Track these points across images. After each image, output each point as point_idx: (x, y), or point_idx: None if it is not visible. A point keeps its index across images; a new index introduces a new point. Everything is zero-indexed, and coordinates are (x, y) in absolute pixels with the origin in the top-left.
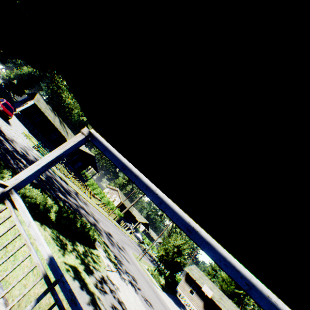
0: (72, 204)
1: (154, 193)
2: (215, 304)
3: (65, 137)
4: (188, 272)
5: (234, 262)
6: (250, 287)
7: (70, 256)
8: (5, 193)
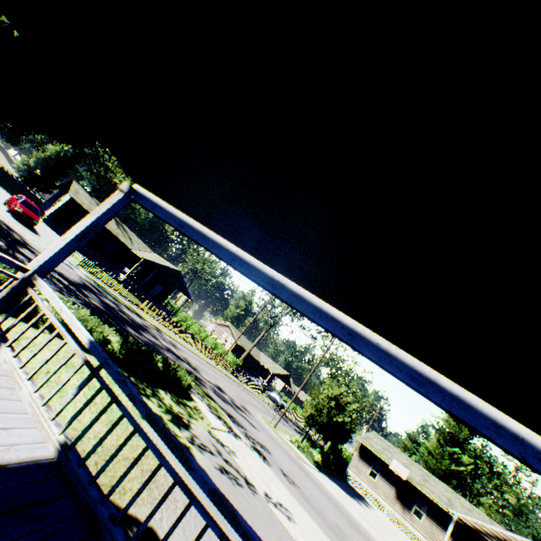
0: (150, 343)
1: (225, 248)
2: (415, 490)
3: (128, 246)
4: (362, 443)
5: (333, 312)
6: (354, 337)
7: (149, 402)
8: (26, 281)
